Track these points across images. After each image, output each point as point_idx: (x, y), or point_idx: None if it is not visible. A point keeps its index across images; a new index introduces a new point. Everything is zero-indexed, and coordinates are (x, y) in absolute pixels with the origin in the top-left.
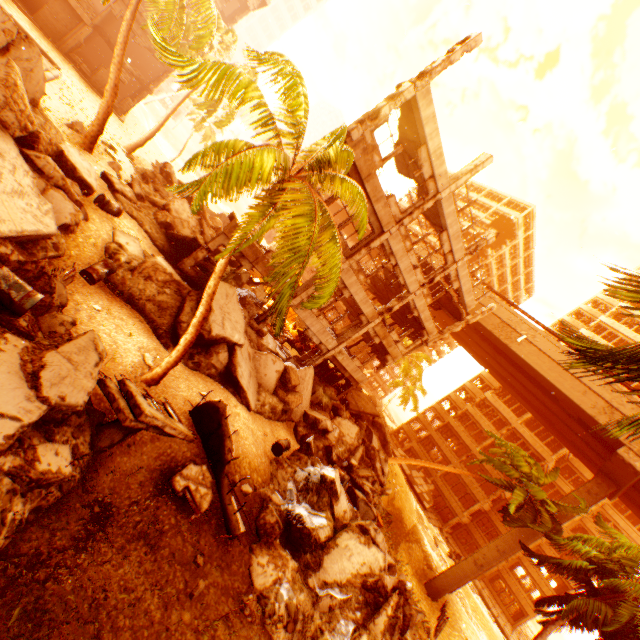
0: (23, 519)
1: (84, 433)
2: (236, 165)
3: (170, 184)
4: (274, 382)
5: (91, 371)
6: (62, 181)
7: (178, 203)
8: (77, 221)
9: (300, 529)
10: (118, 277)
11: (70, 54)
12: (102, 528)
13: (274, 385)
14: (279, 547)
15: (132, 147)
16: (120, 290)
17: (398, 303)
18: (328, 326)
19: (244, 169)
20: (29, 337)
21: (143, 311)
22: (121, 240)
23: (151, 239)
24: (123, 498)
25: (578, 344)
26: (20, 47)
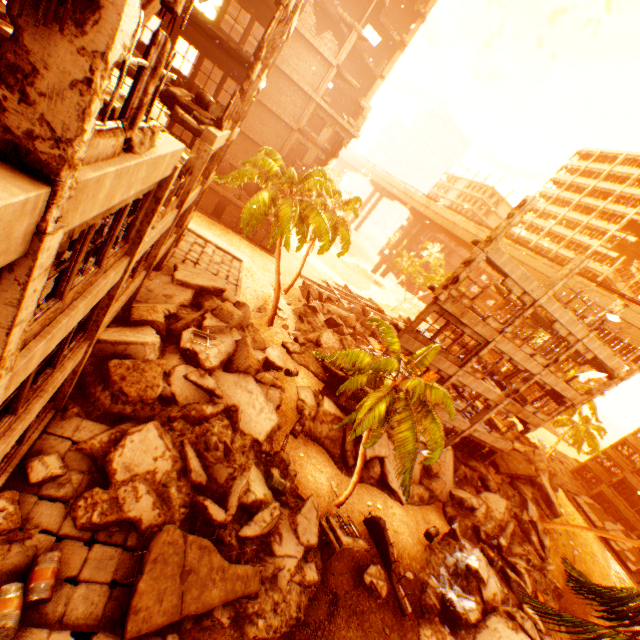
0: (306, 604)
1: (317, 553)
2: (366, 420)
3: (315, 312)
4: (418, 473)
5: (315, 521)
6: (272, 381)
7: (325, 335)
8: (281, 400)
9: (452, 610)
10: (306, 427)
11: (240, 231)
12: (335, 607)
13: (418, 475)
14: (438, 623)
15: (287, 289)
16: (309, 435)
17: (523, 385)
18: (457, 413)
19: (370, 419)
20: (287, 504)
21: (323, 445)
22: (302, 396)
23: (315, 375)
24: (340, 588)
25: (571, 569)
26: (241, 310)
